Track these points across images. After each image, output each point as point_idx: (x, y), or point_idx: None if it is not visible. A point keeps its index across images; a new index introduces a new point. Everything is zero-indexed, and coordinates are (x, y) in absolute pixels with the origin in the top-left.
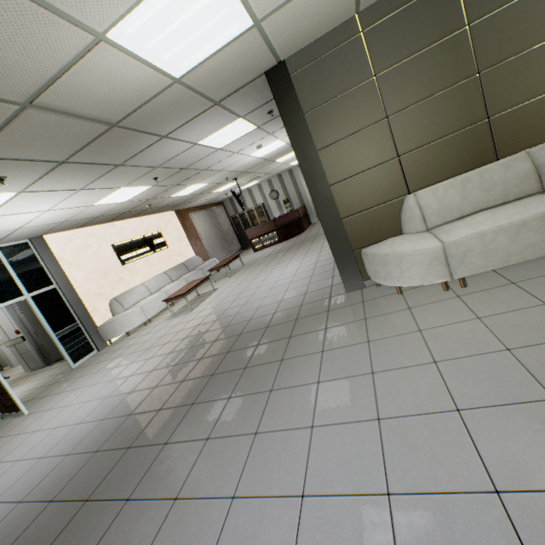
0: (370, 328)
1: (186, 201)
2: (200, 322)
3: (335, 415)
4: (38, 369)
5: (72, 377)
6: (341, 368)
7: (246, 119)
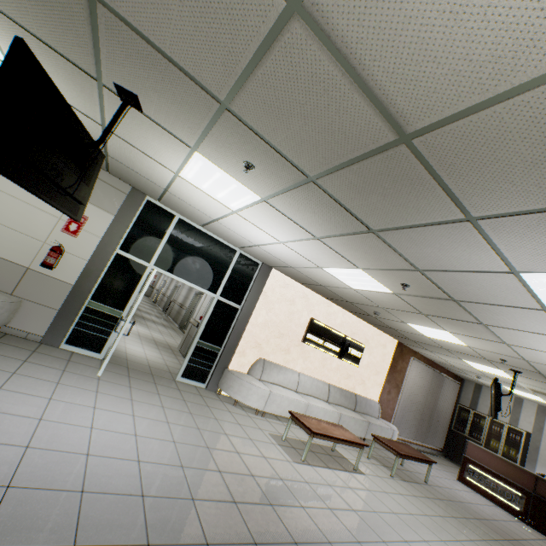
0: None
1: (420, 342)
2: (280, 502)
3: None
4: (182, 353)
5: (159, 385)
6: None
7: None
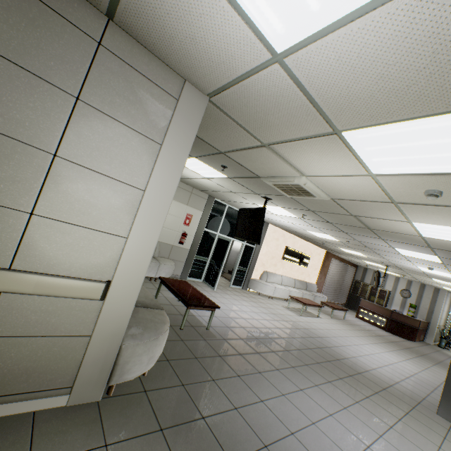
0: (445, 443)
1: (340, 252)
2: (307, 328)
3: (397, 446)
4: None
5: (231, 291)
6: (410, 436)
7: (439, 257)
